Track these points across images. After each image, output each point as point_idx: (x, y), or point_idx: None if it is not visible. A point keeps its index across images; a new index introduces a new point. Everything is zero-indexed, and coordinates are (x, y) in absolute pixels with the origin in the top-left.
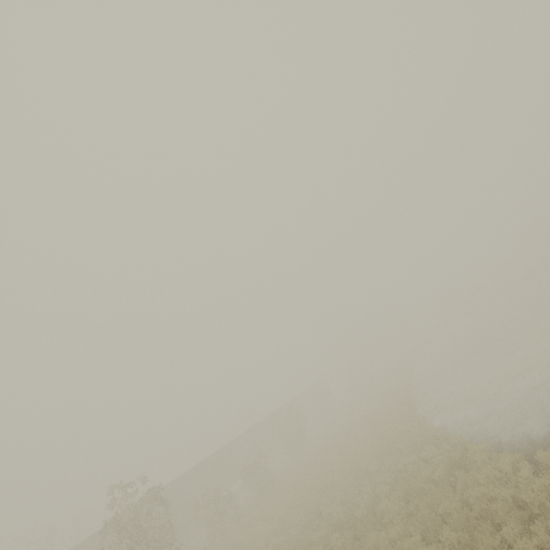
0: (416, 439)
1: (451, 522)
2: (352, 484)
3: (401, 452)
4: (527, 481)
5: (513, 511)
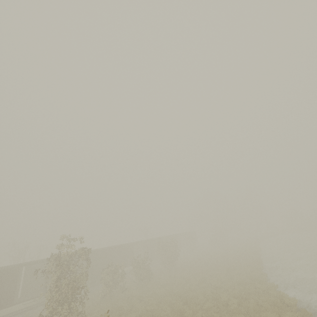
0: (277, 301)
1: None
2: (213, 309)
3: (257, 304)
4: None
5: None
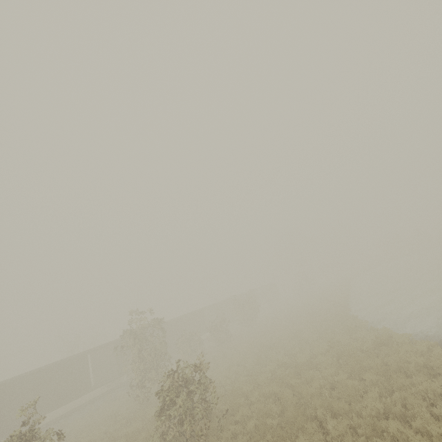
0: (350, 326)
1: (374, 369)
2: (294, 346)
3: (335, 334)
4: (437, 357)
5: (423, 370)
